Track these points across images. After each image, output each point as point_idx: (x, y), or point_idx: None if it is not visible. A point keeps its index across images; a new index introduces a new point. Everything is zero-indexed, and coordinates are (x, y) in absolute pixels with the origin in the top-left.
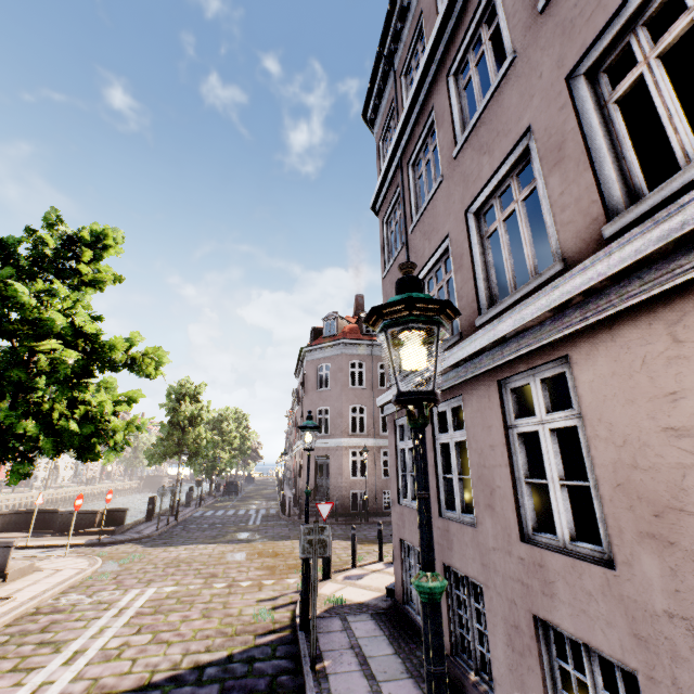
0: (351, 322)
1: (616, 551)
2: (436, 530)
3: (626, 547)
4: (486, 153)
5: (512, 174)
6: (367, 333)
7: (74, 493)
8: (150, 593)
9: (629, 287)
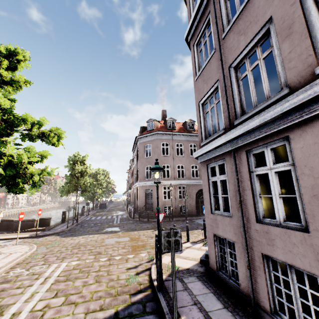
0: (161, 123)
1: None
2: (253, 231)
3: None
4: None
5: None
6: (169, 128)
7: (27, 210)
8: (63, 266)
9: None
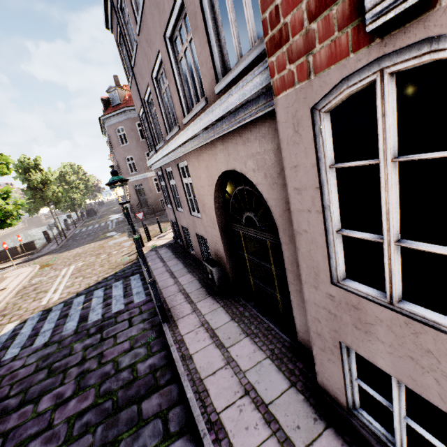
0: (129, 90)
1: (201, 215)
2: (177, 215)
3: (202, 213)
4: (149, 47)
5: (162, 66)
6: None
7: None
8: (73, 268)
9: (189, 146)
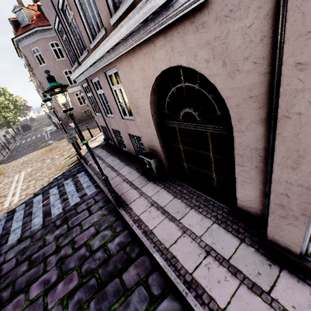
0: (35, 10)
1: (134, 117)
2: (107, 121)
3: (135, 116)
4: None
5: None
6: None
7: None
8: (23, 173)
9: (119, 49)
